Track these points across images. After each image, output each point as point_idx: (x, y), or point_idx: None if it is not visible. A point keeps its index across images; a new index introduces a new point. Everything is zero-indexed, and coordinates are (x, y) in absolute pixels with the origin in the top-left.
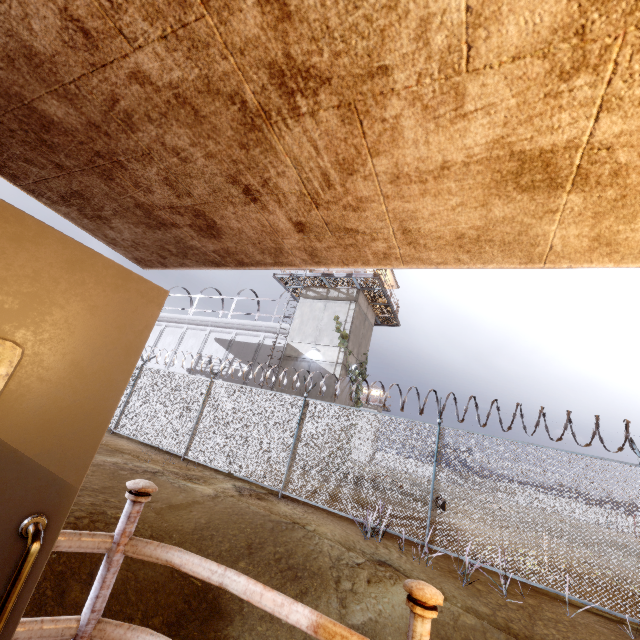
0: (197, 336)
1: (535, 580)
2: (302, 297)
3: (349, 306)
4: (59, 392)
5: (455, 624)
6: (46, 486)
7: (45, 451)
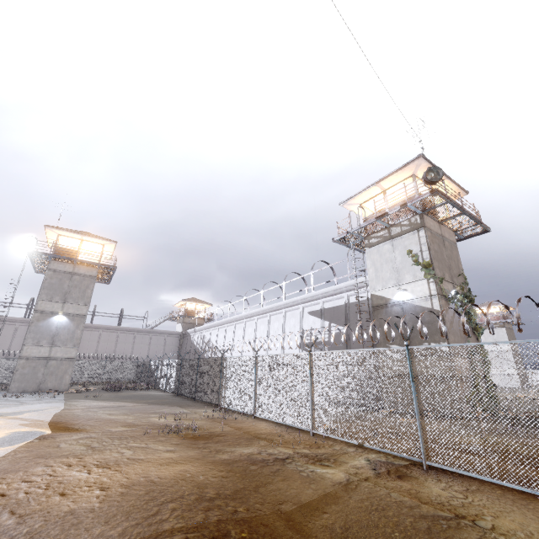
0: (294, 315)
1: None
2: (366, 247)
3: (418, 235)
4: None
5: None
6: None
7: None
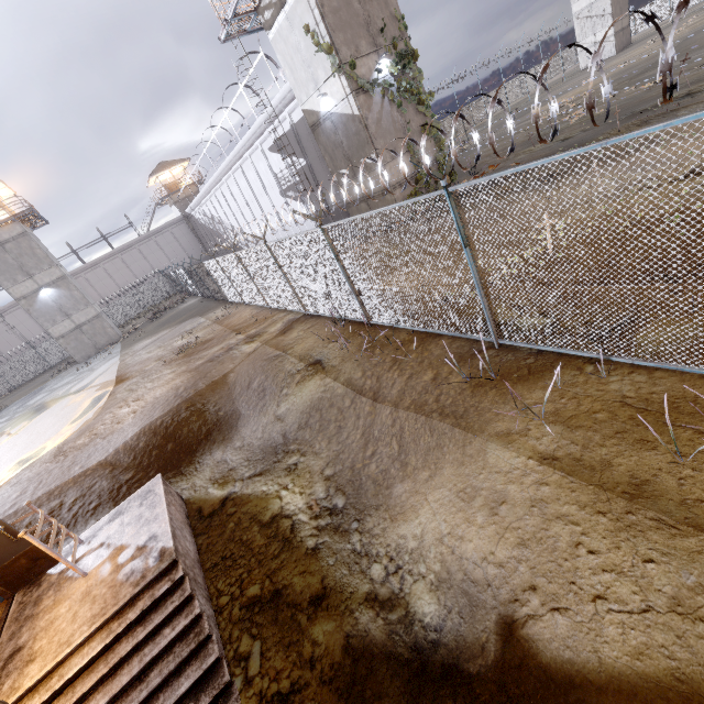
0: (260, 158)
1: (423, 327)
2: (266, 31)
3: None
4: None
5: (330, 395)
6: None
7: None
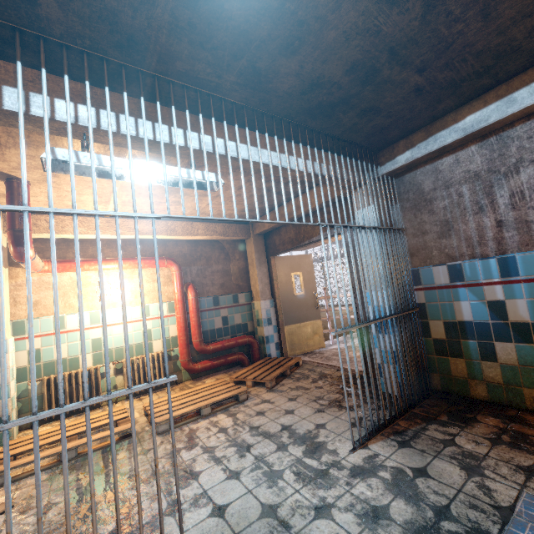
0: None
1: None
2: None
3: None
4: (307, 276)
5: None
6: (313, 288)
7: (310, 284)
